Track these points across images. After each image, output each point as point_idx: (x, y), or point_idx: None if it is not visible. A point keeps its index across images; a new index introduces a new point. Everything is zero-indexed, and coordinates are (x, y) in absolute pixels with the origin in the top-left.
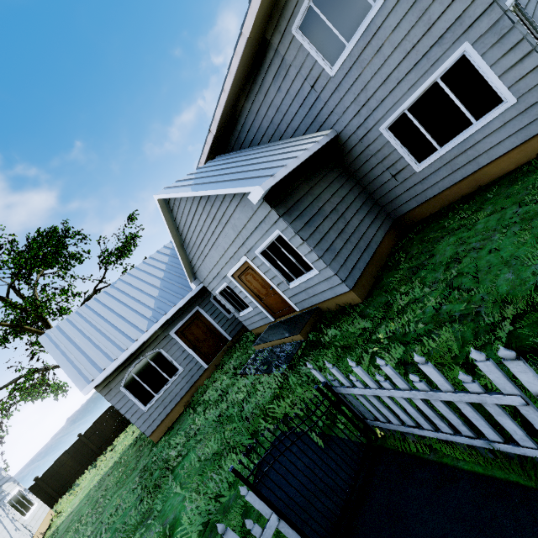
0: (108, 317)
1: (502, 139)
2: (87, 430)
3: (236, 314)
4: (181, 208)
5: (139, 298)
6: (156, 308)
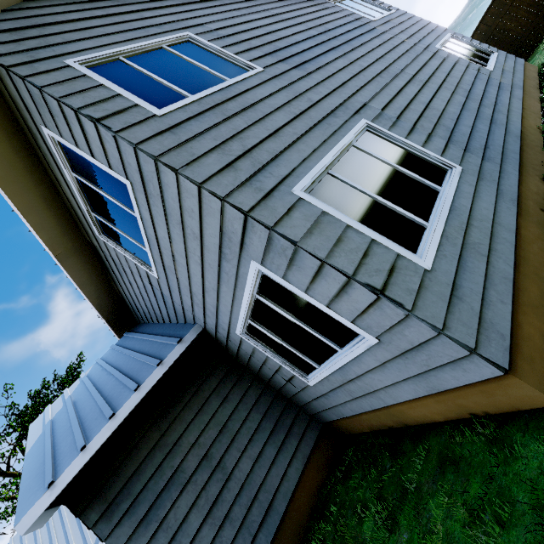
0: (67, 517)
1: (393, 380)
2: None
3: None
4: None
5: None
6: None
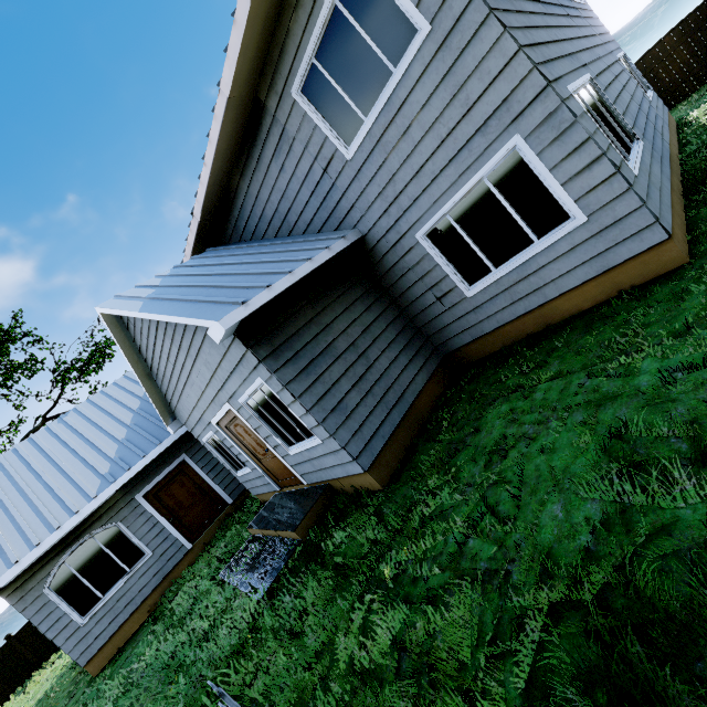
0: (43, 471)
1: (572, 266)
2: (22, 629)
3: (233, 472)
4: (137, 326)
5: (97, 440)
6: (117, 460)
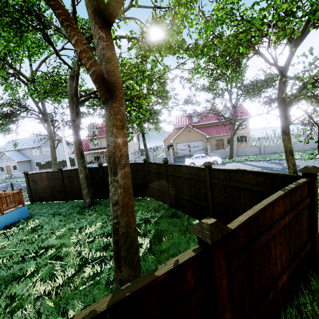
0: None
1: None
2: None
3: (0, 172)
4: (6, 155)
5: None
6: None
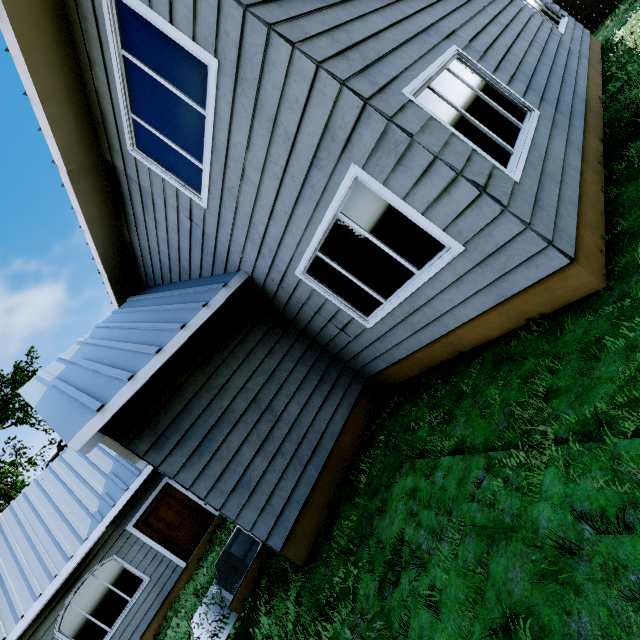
0: (46, 514)
1: (464, 297)
2: None
3: None
4: None
5: (88, 476)
6: (104, 496)
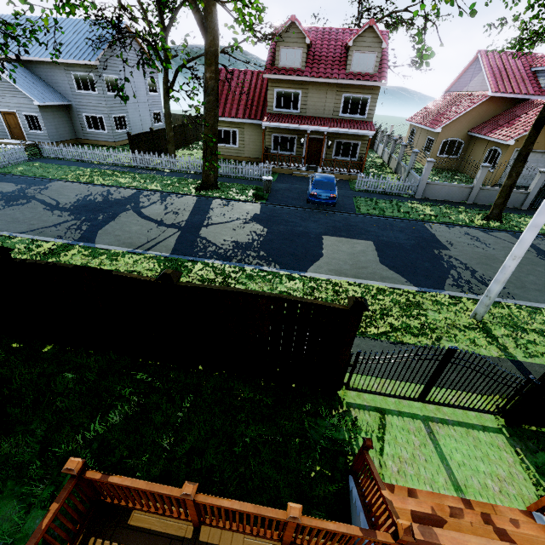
0: None
1: (104, 138)
2: None
3: None
4: None
5: None
6: None
